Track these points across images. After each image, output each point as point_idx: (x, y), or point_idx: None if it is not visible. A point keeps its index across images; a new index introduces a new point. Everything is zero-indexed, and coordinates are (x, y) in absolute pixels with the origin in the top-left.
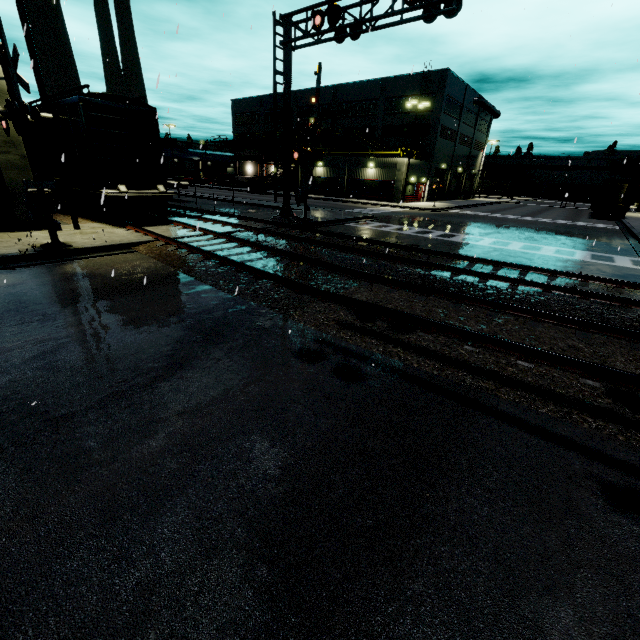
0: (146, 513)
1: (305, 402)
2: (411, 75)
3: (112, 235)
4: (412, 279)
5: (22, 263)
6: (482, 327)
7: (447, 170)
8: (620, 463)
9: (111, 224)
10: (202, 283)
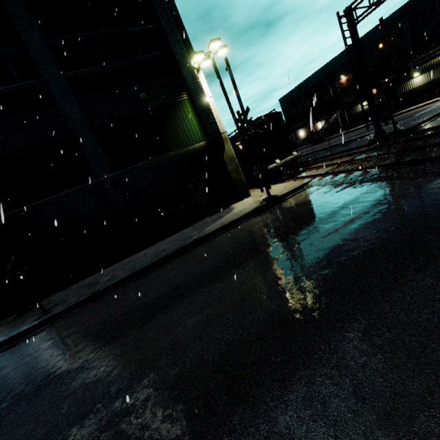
0: None
1: None
2: None
3: (284, 186)
4: None
5: (264, 209)
6: None
7: None
8: None
9: (273, 184)
10: (388, 182)
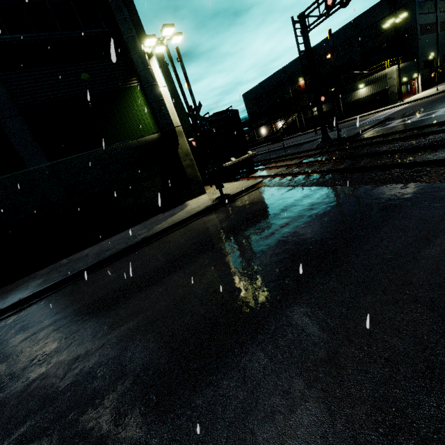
0: None
1: None
2: (377, 4)
3: (238, 185)
4: None
5: (216, 208)
6: None
7: (435, 58)
8: None
9: (229, 182)
10: (323, 187)
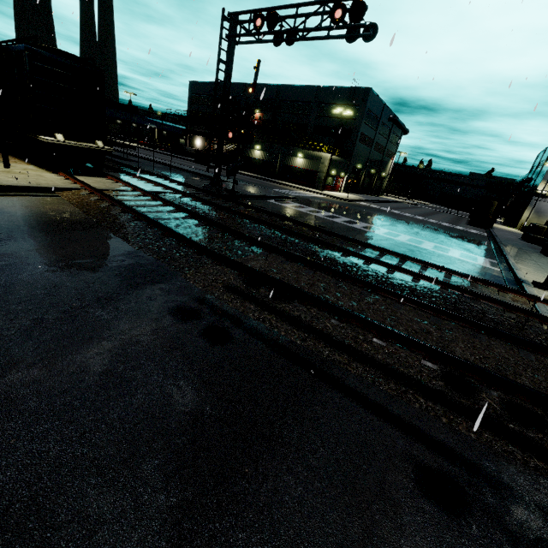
0: None
1: (160, 360)
2: (341, 88)
3: (40, 178)
4: (308, 254)
5: None
6: (353, 304)
7: (362, 169)
8: (439, 445)
9: (45, 168)
10: (111, 233)
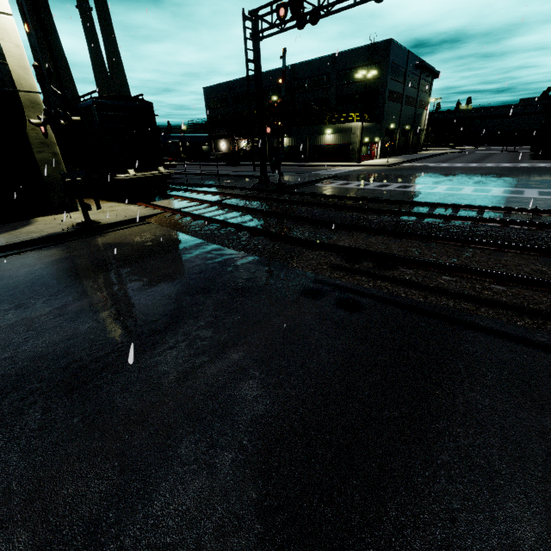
0: (222, 415)
1: (320, 329)
2: (358, 48)
3: (128, 211)
4: (383, 226)
5: (66, 239)
6: (454, 260)
7: (396, 129)
8: None
9: (124, 202)
10: (210, 243)
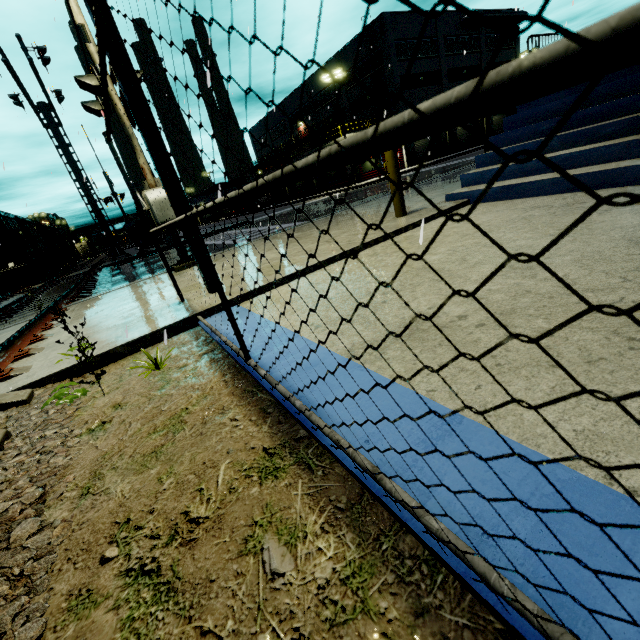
0: None
1: None
2: (356, 38)
3: None
4: None
5: None
6: None
7: None
8: None
9: None
10: None
